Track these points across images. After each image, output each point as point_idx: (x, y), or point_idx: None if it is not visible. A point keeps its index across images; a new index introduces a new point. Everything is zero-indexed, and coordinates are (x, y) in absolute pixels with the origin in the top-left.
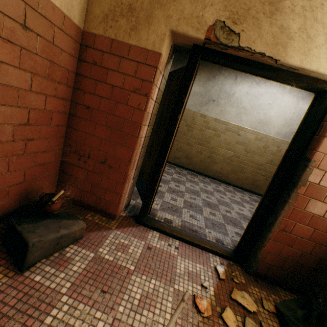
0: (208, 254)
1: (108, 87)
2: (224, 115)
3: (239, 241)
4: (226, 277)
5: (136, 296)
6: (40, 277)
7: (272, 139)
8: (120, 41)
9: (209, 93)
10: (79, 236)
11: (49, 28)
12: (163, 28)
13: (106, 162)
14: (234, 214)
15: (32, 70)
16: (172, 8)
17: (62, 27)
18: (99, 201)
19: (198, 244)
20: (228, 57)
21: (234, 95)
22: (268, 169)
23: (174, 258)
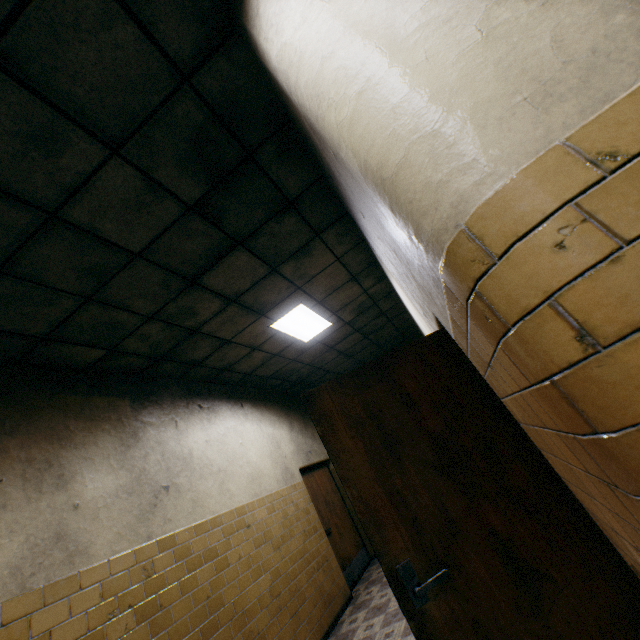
0: None
1: None
2: (204, 506)
3: None
4: None
5: None
6: None
7: (281, 496)
8: None
9: (147, 476)
10: None
11: None
12: None
13: None
14: None
15: None
16: None
17: None
18: None
19: None
20: None
21: (193, 454)
22: (312, 548)
23: None
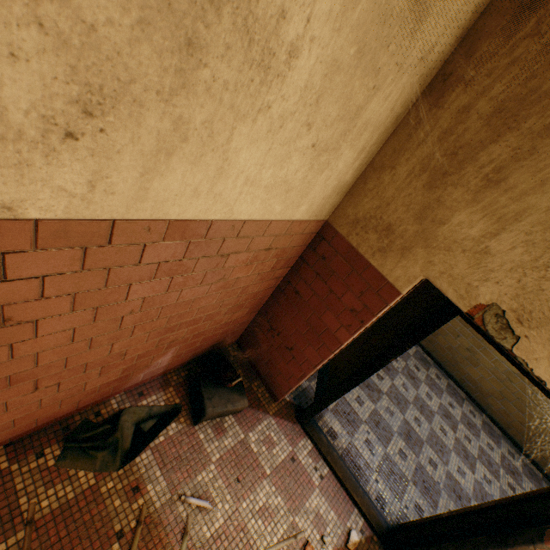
0: (354, 508)
1: (325, 288)
2: None
3: (406, 522)
4: (356, 549)
5: (259, 502)
6: (203, 436)
7: None
8: (360, 253)
9: None
10: (239, 411)
11: (289, 238)
12: (416, 270)
13: (291, 350)
14: (441, 473)
15: (260, 271)
16: (440, 256)
17: (303, 231)
18: (270, 377)
19: (348, 489)
20: (495, 343)
21: None
22: None
23: (312, 487)
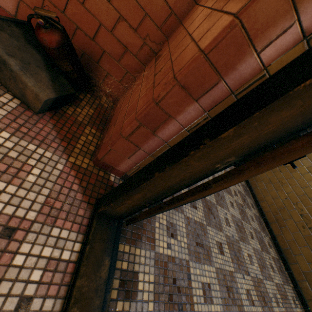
0: None
1: None
2: None
3: None
4: None
5: None
6: None
7: None
8: None
9: None
10: (33, 106)
11: None
12: None
13: (158, 73)
14: None
15: None
16: None
17: None
18: (112, 127)
19: None
20: None
21: None
22: None
23: None
